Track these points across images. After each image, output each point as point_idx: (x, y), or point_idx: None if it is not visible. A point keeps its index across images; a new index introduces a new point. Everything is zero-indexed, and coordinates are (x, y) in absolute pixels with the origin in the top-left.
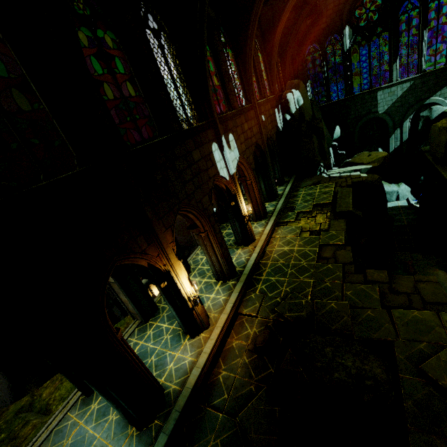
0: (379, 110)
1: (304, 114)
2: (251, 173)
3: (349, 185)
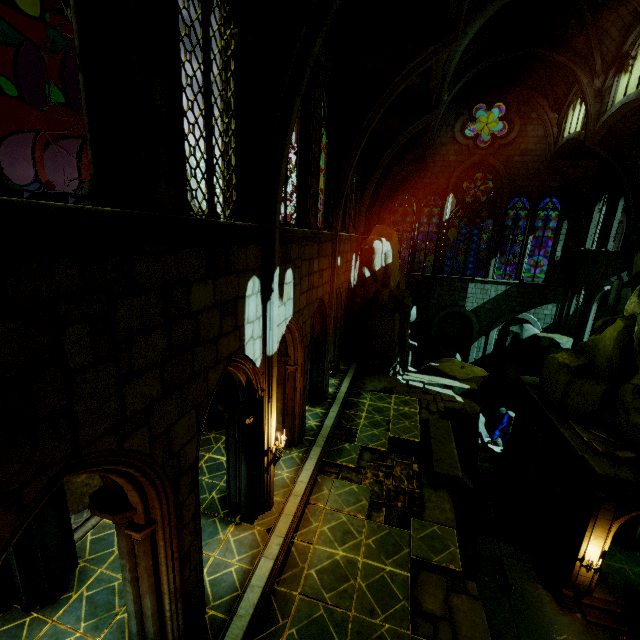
0: (467, 306)
1: (390, 277)
2: (300, 353)
3: (442, 412)
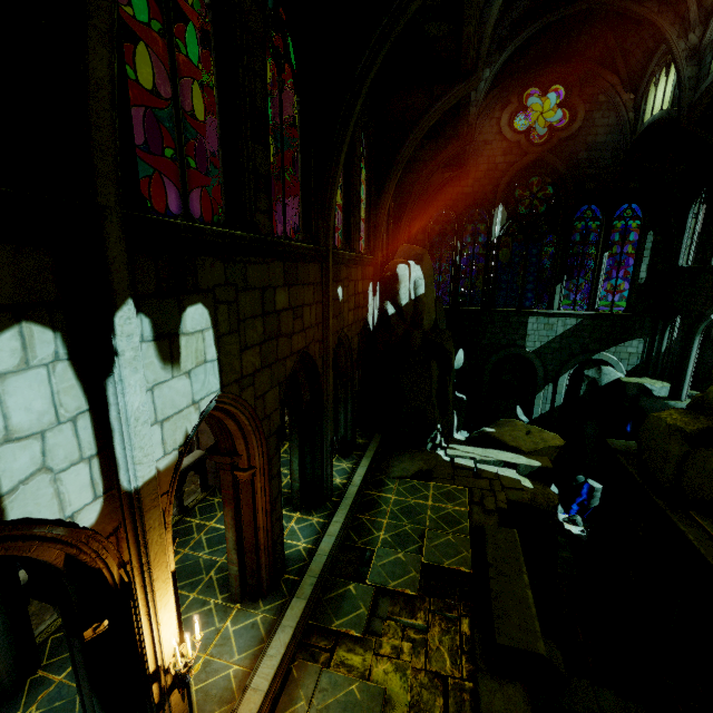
0: (527, 346)
1: (422, 313)
2: (258, 447)
3: (503, 510)
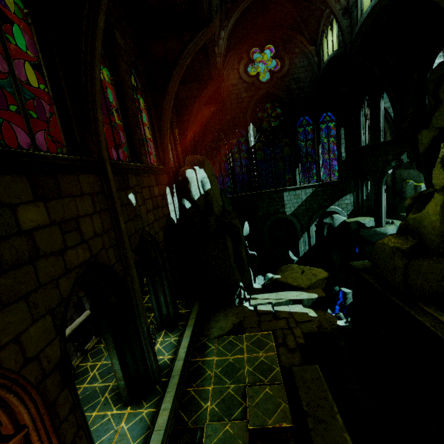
0: (287, 211)
1: (212, 203)
2: (22, 403)
3: (302, 344)
